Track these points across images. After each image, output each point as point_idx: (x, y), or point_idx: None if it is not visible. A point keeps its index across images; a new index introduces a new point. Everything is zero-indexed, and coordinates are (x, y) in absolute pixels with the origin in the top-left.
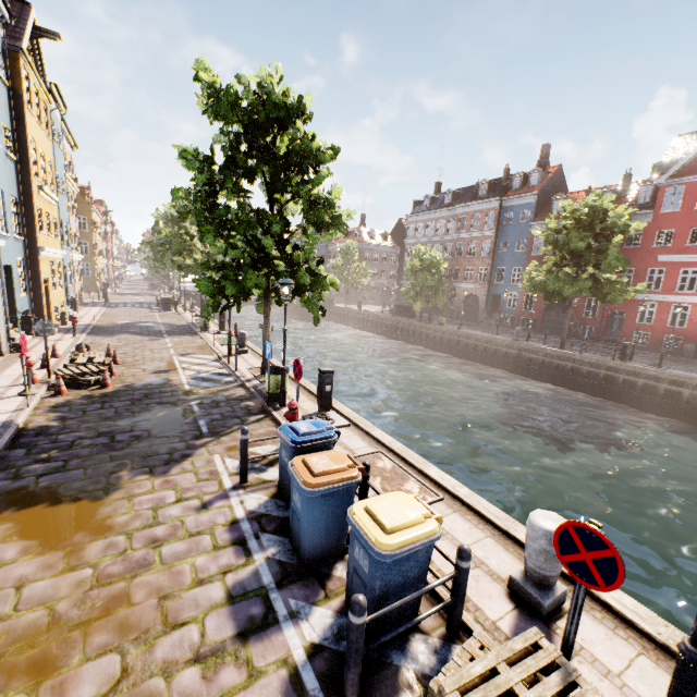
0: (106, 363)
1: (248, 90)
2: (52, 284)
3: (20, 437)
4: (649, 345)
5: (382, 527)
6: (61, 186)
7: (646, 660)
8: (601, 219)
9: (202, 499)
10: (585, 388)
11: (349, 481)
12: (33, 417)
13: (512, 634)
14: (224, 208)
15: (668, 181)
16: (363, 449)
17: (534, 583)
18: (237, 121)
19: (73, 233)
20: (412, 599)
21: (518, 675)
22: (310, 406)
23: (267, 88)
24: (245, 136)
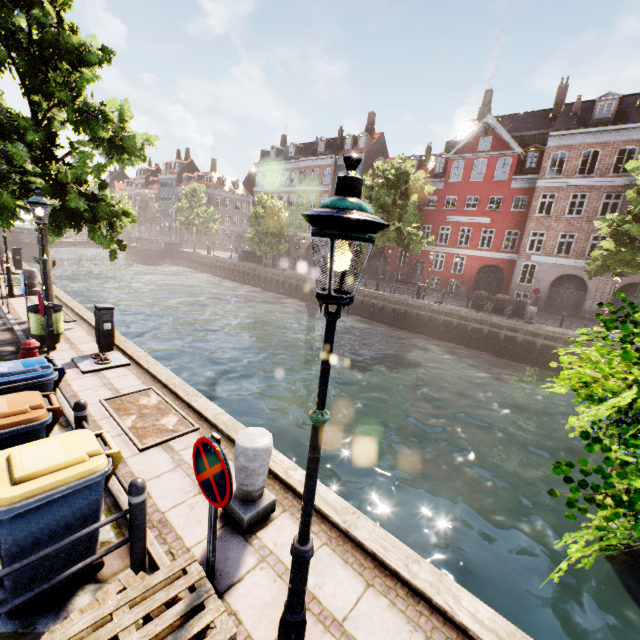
0: None
1: None
2: None
3: None
4: (440, 288)
5: (12, 477)
6: None
7: (326, 549)
8: (405, 181)
9: None
10: (392, 322)
11: (22, 426)
12: None
13: (203, 557)
14: None
15: (454, 156)
16: (133, 387)
17: (241, 500)
18: None
19: None
20: (42, 556)
21: (134, 617)
22: (92, 348)
23: None
24: None
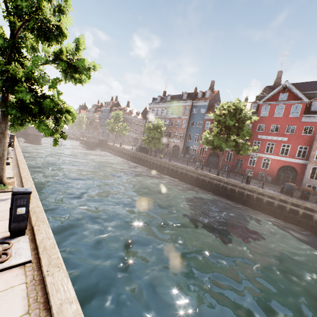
0: None
1: None
2: None
3: None
4: (253, 176)
5: None
6: None
7: None
8: (239, 113)
9: None
10: (228, 196)
11: None
12: None
13: None
14: None
15: (263, 102)
16: None
17: None
18: None
19: None
20: None
21: None
22: (6, 227)
23: None
24: None
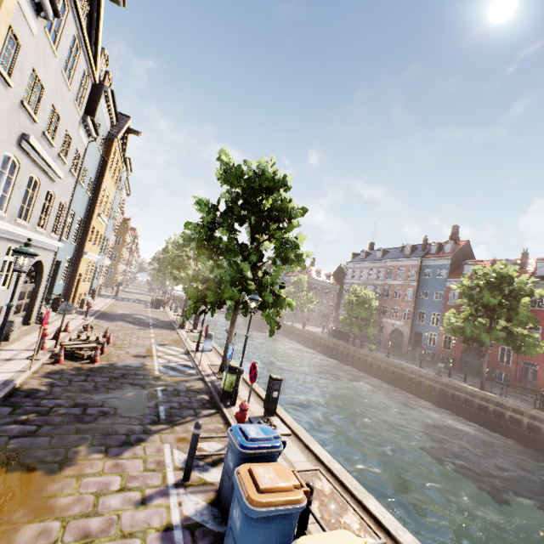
0: (101, 342)
1: (250, 169)
2: (84, 278)
3: (12, 395)
4: None
5: None
6: (112, 215)
7: None
8: (508, 283)
9: (143, 492)
10: (509, 432)
11: (293, 505)
12: (29, 379)
13: None
14: (219, 239)
15: None
16: (302, 463)
17: None
18: (239, 186)
19: (110, 246)
20: None
21: None
22: (257, 409)
23: (263, 168)
24: (243, 195)
